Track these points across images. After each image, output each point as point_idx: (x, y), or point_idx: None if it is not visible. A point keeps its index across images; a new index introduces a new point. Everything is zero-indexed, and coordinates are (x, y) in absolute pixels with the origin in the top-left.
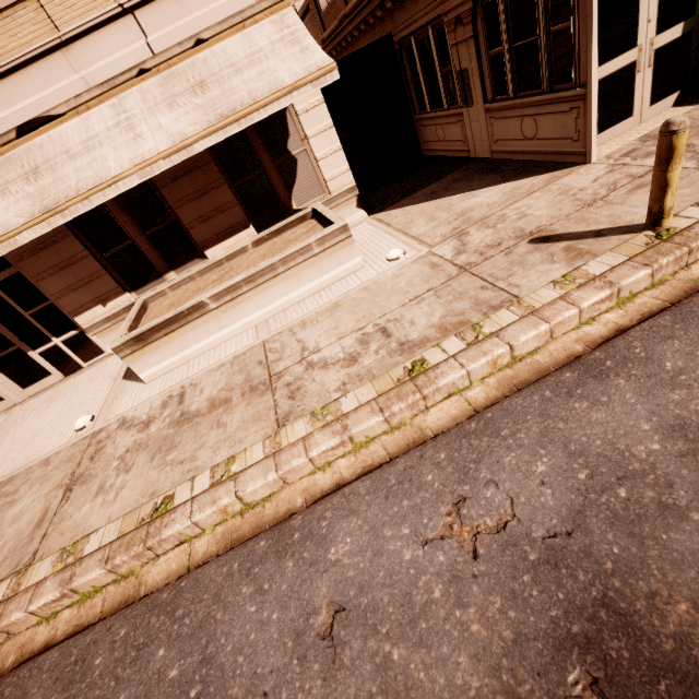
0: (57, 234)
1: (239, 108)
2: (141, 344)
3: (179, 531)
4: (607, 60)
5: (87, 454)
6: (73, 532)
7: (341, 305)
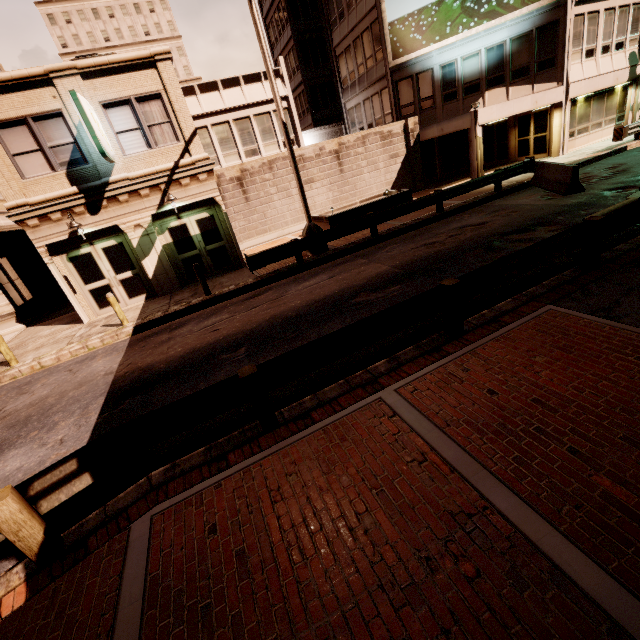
0: None
1: None
2: None
3: None
4: (91, 283)
5: None
6: None
7: None
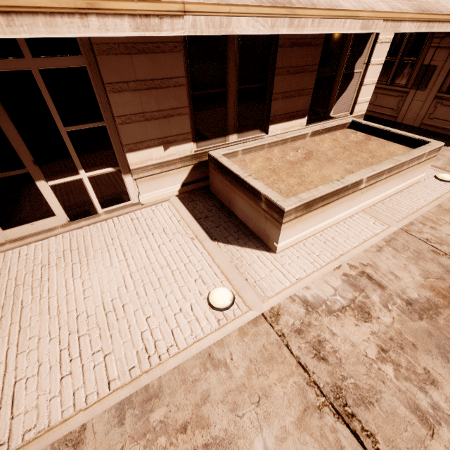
0: (167, 41)
1: (433, 11)
2: (304, 211)
3: None
4: None
5: (302, 351)
6: None
7: None
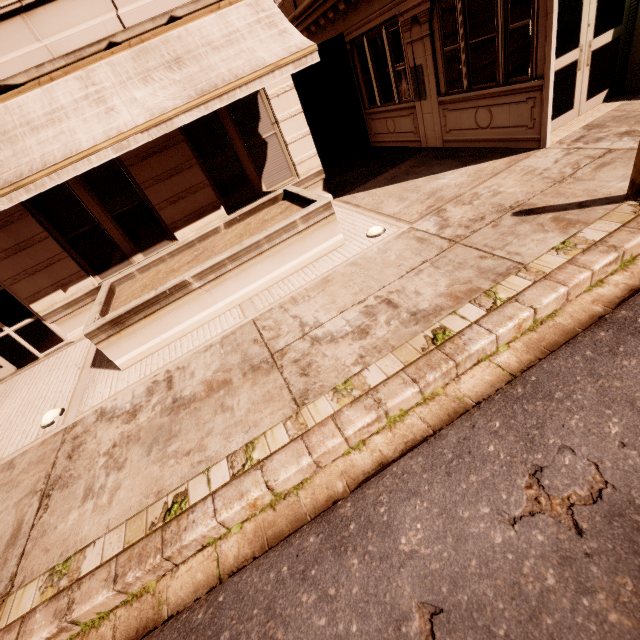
0: (12, 214)
1: (221, 84)
2: (118, 328)
3: (203, 534)
4: (556, 57)
5: (63, 453)
6: (61, 547)
7: (331, 280)
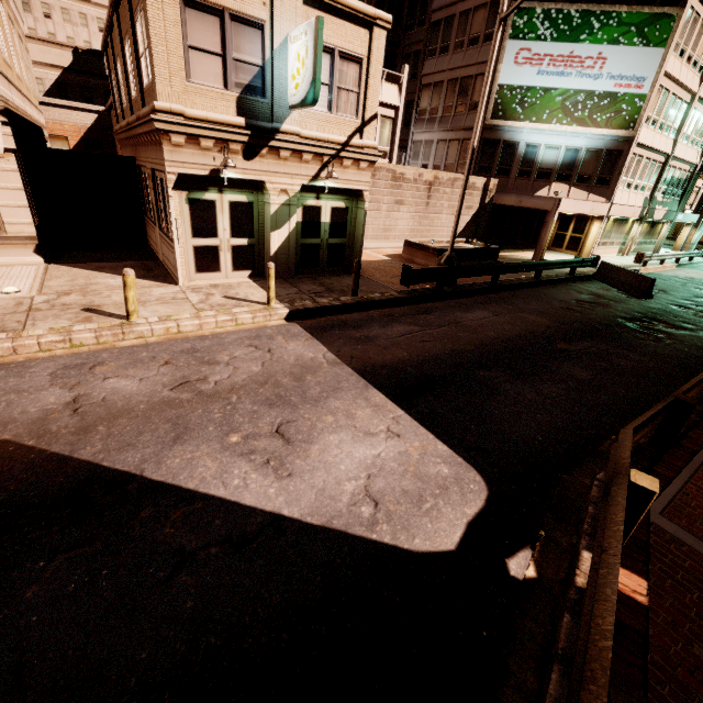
0: None
1: None
2: None
3: None
4: (199, 238)
5: None
6: None
7: None
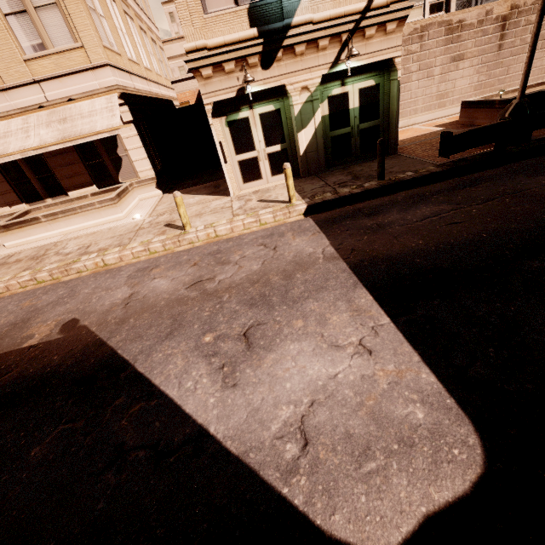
0: None
1: (72, 136)
2: (6, 229)
3: None
4: (241, 153)
5: None
6: None
7: (96, 233)
